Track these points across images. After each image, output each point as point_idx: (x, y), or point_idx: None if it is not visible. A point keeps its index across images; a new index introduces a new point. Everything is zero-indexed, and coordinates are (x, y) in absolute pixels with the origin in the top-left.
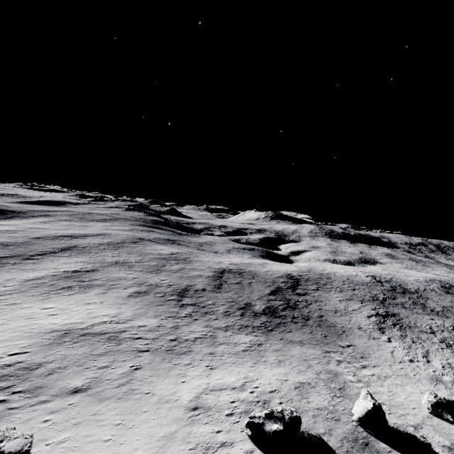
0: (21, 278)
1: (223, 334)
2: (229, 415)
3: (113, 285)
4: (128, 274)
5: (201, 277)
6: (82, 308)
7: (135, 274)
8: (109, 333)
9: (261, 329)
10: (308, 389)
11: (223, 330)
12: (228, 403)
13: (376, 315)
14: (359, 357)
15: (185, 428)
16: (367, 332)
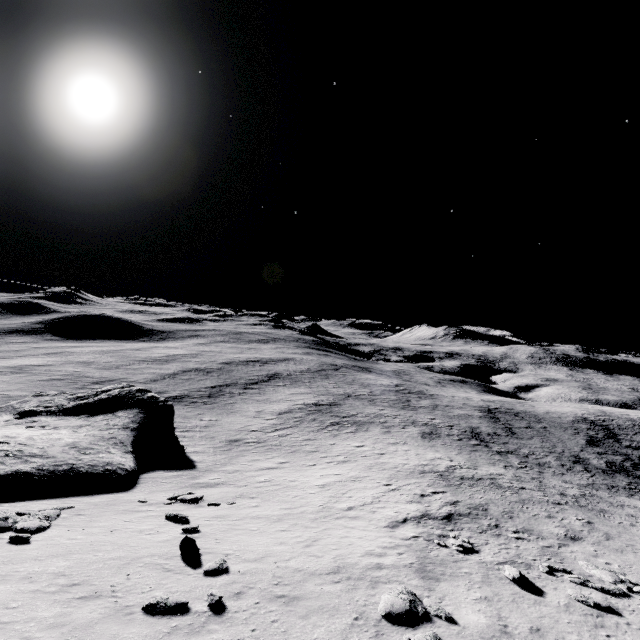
0: (269, 410)
1: (601, 494)
2: None
3: (384, 423)
4: (380, 409)
5: (472, 417)
6: (396, 448)
7: (389, 410)
8: (483, 478)
9: (637, 492)
10: None
11: (593, 489)
12: None
13: None
14: None
15: None
16: None
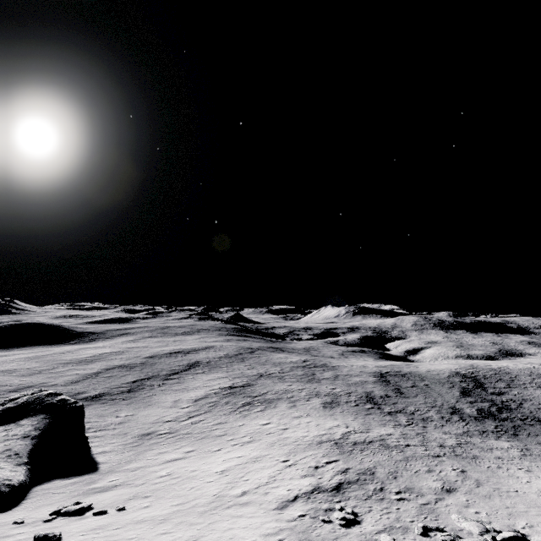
0: (186, 398)
1: (474, 440)
2: None
3: (291, 398)
4: (288, 385)
5: (367, 383)
6: (299, 421)
7: (296, 385)
8: (373, 441)
9: (503, 434)
10: None
11: (468, 437)
12: None
13: None
14: None
15: None
16: None
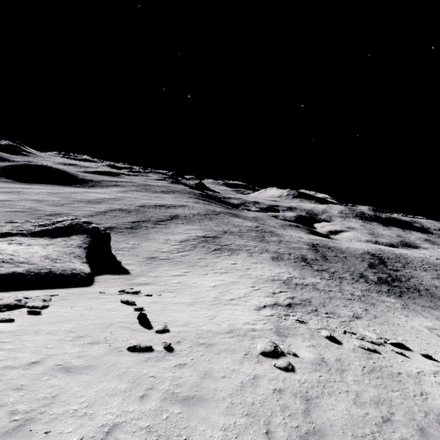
0: (173, 239)
1: (373, 295)
2: None
3: (248, 250)
4: (246, 242)
5: (303, 249)
6: (256, 266)
7: (251, 242)
8: (308, 285)
9: (392, 294)
10: None
11: (368, 292)
12: None
13: None
14: None
15: None
16: None
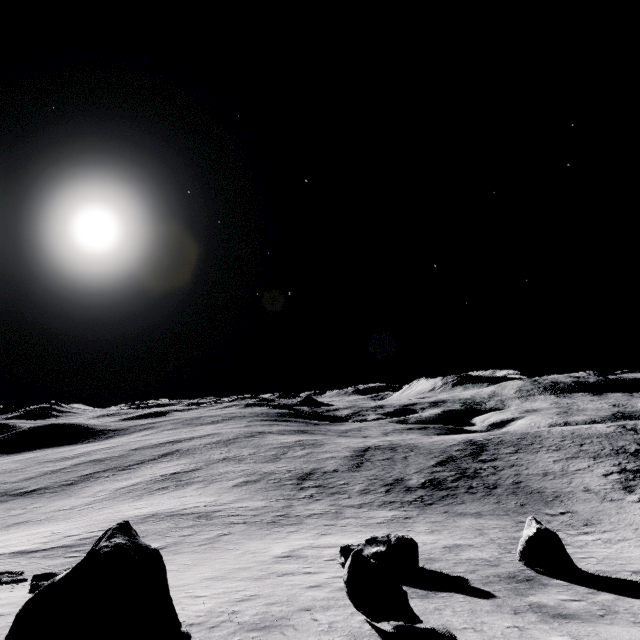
0: (114, 487)
1: (354, 510)
2: (329, 560)
3: (217, 479)
4: (236, 467)
5: (333, 459)
6: (175, 500)
7: (246, 465)
8: (201, 512)
9: (414, 503)
10: (466, 548)
11: (356, 508)
12: (332, 554)
13: (620, 471)
14: (580, 524)
15: (265, 565)
16: (599, 493)
